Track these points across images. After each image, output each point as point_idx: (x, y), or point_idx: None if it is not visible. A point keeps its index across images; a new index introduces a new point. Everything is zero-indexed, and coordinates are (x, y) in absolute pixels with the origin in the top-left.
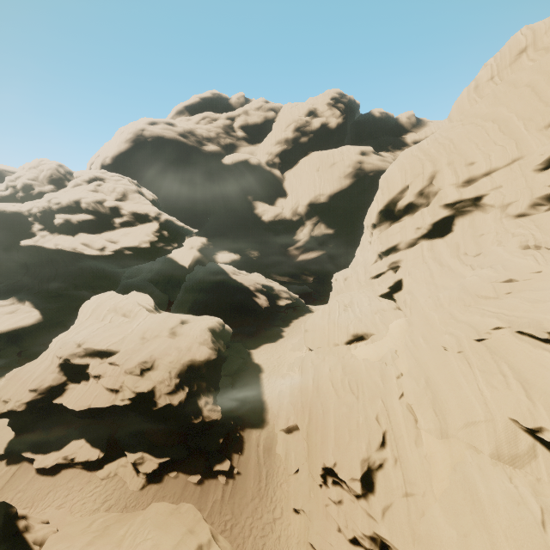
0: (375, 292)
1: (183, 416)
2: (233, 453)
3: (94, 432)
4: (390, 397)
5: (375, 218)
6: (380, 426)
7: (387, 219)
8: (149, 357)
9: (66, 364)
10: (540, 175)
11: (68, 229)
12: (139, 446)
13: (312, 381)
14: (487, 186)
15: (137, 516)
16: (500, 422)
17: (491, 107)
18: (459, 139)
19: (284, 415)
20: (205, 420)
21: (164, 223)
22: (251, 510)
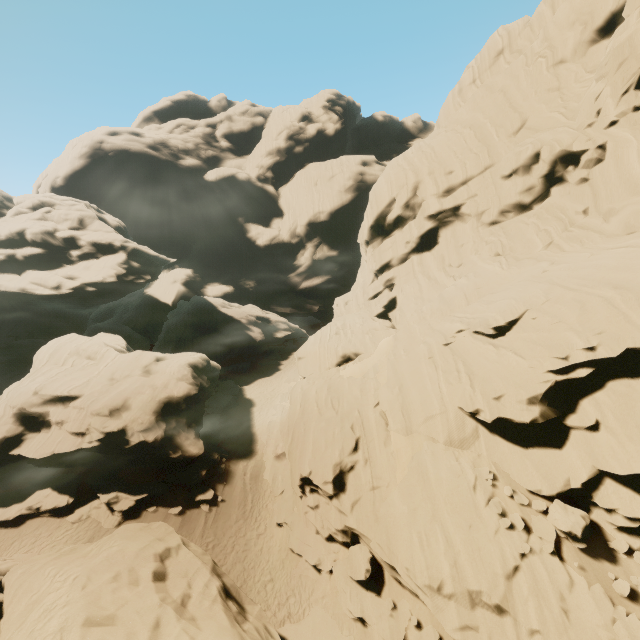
0: (371, 313)
1: (160, 452)
2: (217, 483)
3: (62, 480)
4: (366, 407)
5: (367, 234)
6: (354, 434)
7: (378, 235)
8: (118, 397)
9: (22, 414)
10: (506, 182)
11: (12, 266)
12: (113, 487)
13: (299, 406)
14: (464, 195)
15: None
16: (452, 412)
17: (471, 113)
18: (440, 147)
19: (272, 443)
20: (186, 454)
21: (133, 253)
22: (234, 530)
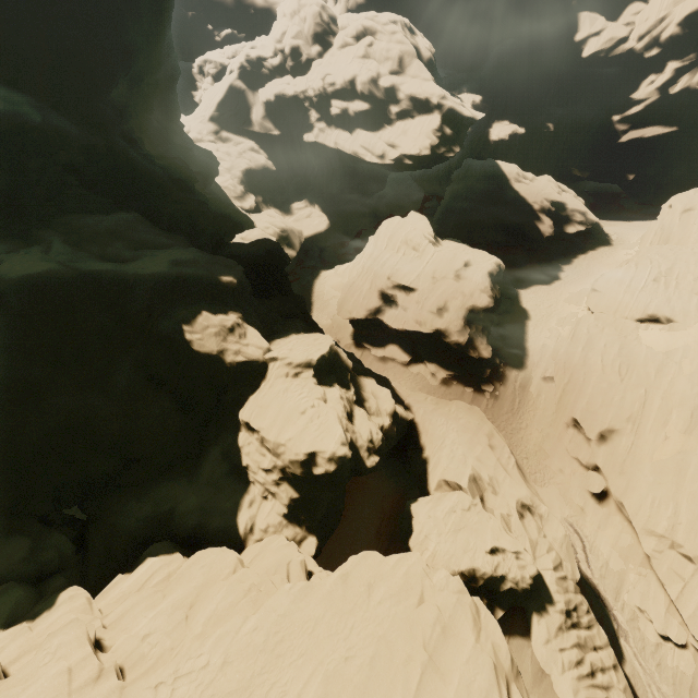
0: None
1: (465, 350)
2: (496, 381)
3: (402, 342)
4: (655, 390)
5: None
6: (632, 407)
7: None
8: (441, 299)
9: (381, 292)
10: None
11: (343, 120)
12: (433, 360)
13: (581, 349)
14: None
15: (447, 402)
16: None
17: None
18: None
19: (543, 366)
20: (480, 356)
21: (447, 115)
22: (505, 418)
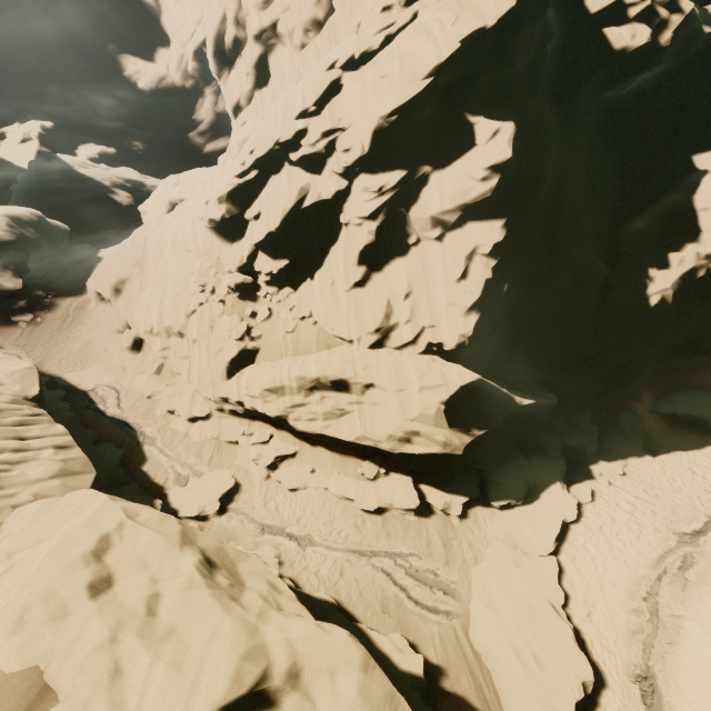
0: None
1: None
2: (39, 311)
3: None
4: (153, 235)
5: (214, 65)
6: (136, 255)
7: (224, 65)
8: None
9: None
10: None
11: None
12: None
13: None
14: (278, 7)
15: None
16: (197, 226)
17: None
18: None
19: None
20: (0, 288)
21: None
22: (48, 337)
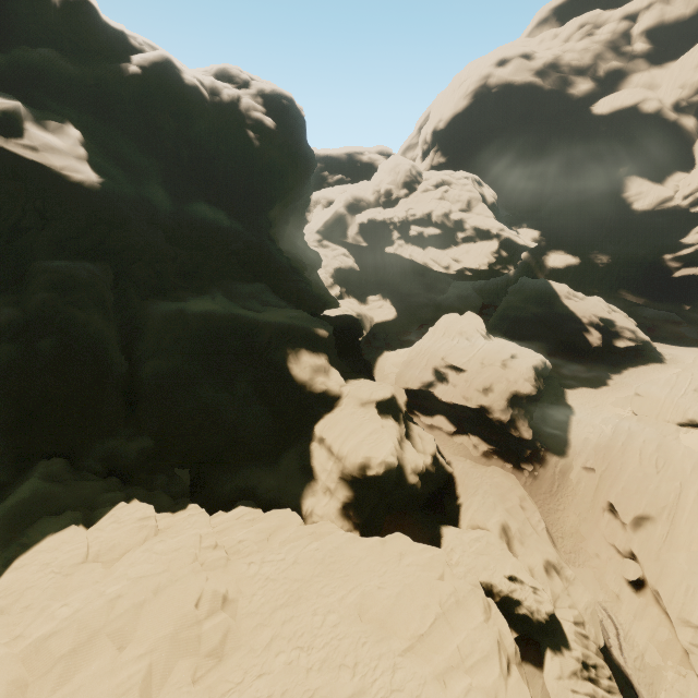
0: None
1: (506, 427)
2: (535, 463)
3: (449, 415)
4: (690, 484)
5: None
6: (666, 497)
7: None
8: (487, 381)
9: (435, 369)
10: None
11: (419, 240)
12: (476, 433)
13: (621, 443)
14: None
15: (485, 467)
16: None
17: None
18: None
19: (584, 456)
20: (520, 436)
21: (504, 242)
22: (542, 497)
